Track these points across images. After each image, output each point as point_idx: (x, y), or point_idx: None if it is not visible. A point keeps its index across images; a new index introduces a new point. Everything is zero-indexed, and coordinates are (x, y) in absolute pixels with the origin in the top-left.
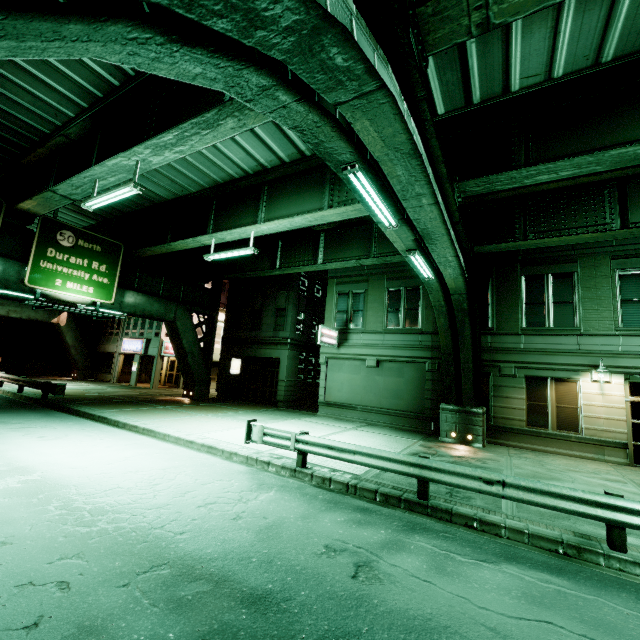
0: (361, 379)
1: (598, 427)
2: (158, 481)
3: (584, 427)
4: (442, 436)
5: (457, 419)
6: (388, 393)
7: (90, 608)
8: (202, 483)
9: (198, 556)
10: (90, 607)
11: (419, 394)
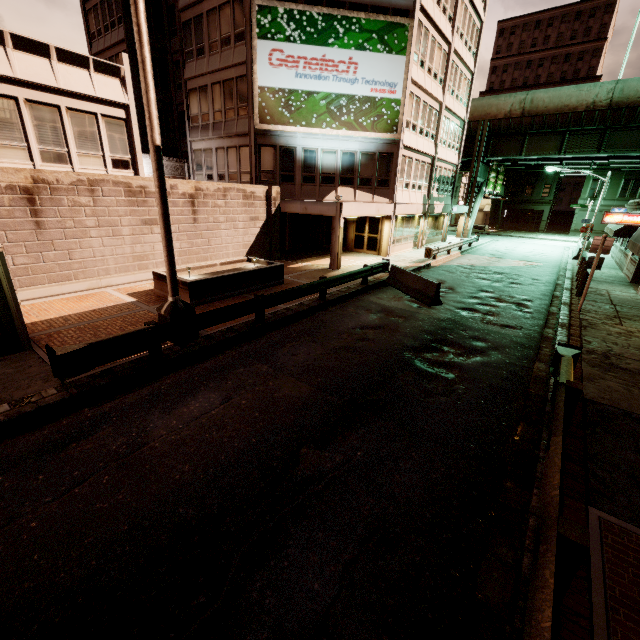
0: (596, 220)
1: None
2: None
3: None
4: None
5: None
6: None
7: None
8: None
9: None
10: None
11: None
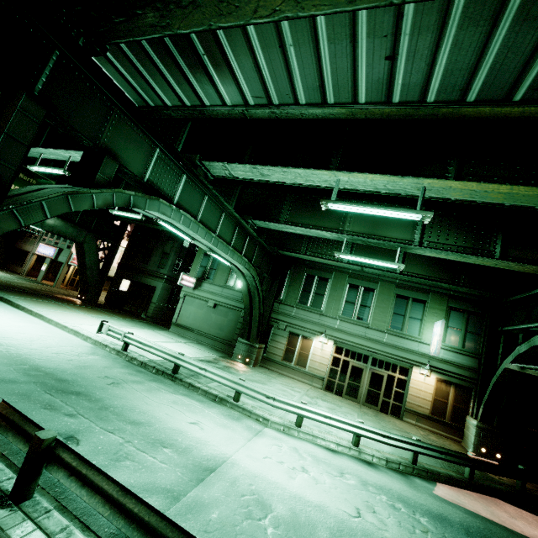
0: (202, 313)
1: (314, 367)
2: (35, 340)
3: (308, 365)
4: (233, 357)
5: (244, 348)
6: (216, 326)
7: None
8: (61, 346)
9: (43, 366)
10: None
11: (233, 330)
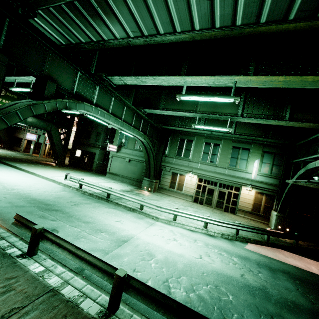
0: (123, 165)
1: (187, 190)
2: (32, 186)
3: (184, 190)
4: (142, 188)
5: (147, 183)
6: (131, 172)
7: (11, 201)
8: (46, 188)
9: (37, 198)
10: (11, 200)
11: (141, 173)
